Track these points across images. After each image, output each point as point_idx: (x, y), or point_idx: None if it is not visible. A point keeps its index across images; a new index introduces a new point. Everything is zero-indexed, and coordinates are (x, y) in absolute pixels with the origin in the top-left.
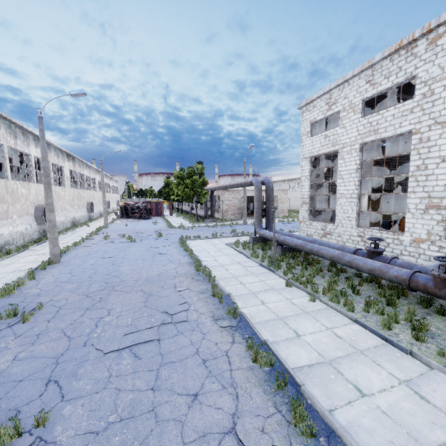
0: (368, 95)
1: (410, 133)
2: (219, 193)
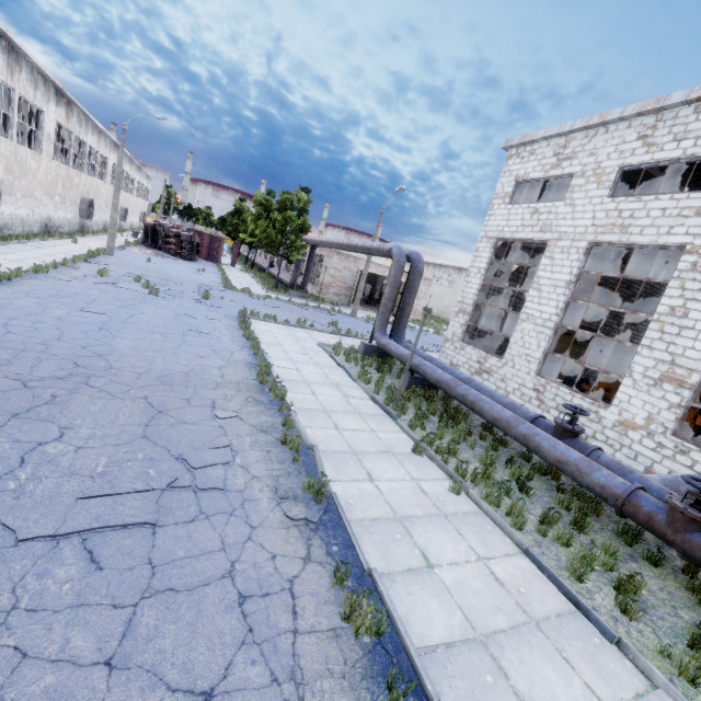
0: (633, 162)
1: (681, 249)
2: (325, 253)
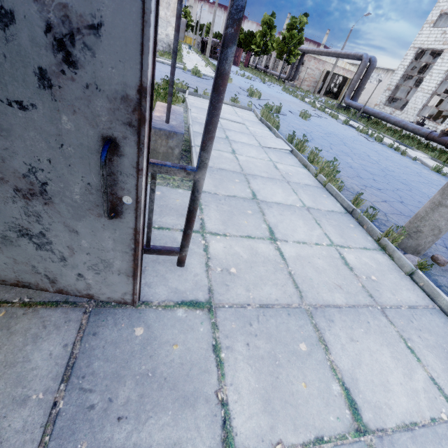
0: None
1: None
2: (306, 58)
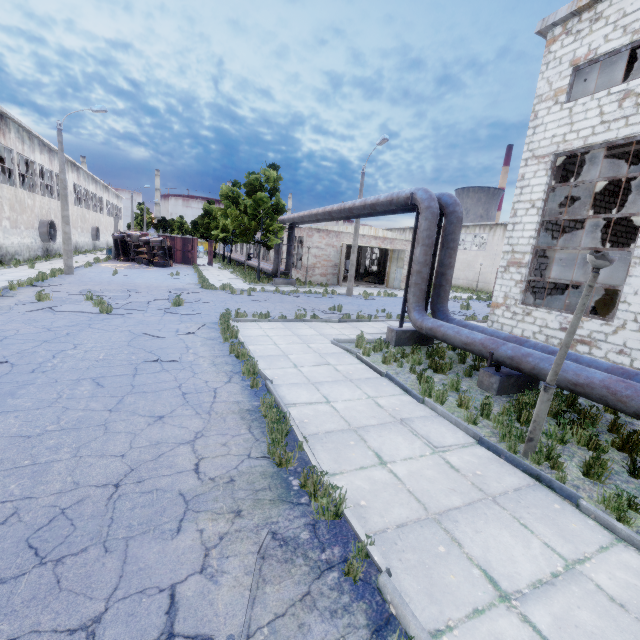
0: None
1: None
2: (303, 233)
